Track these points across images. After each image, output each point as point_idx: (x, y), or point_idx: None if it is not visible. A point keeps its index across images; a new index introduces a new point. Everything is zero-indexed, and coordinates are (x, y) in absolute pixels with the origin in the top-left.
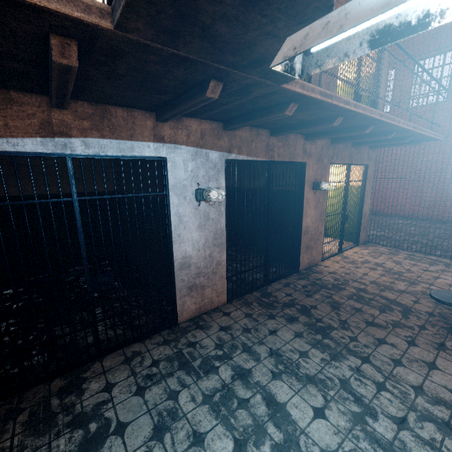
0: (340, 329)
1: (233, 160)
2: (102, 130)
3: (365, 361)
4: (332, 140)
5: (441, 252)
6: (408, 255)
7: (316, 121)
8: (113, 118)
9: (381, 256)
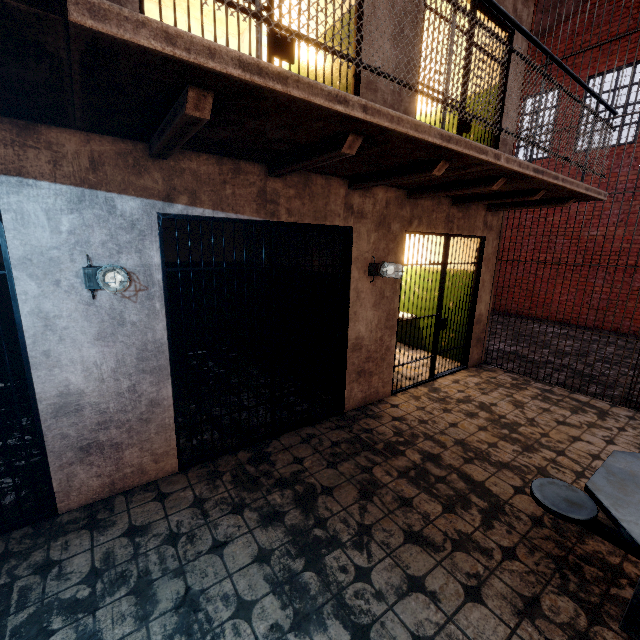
0: (349, 547)
1: (179, 216)
2: None
3: (357, 639)
4: (409, 191)
5: (596, 389)
6: (542, 391)
7: (320, 146)
8: None
9: (495, 391)
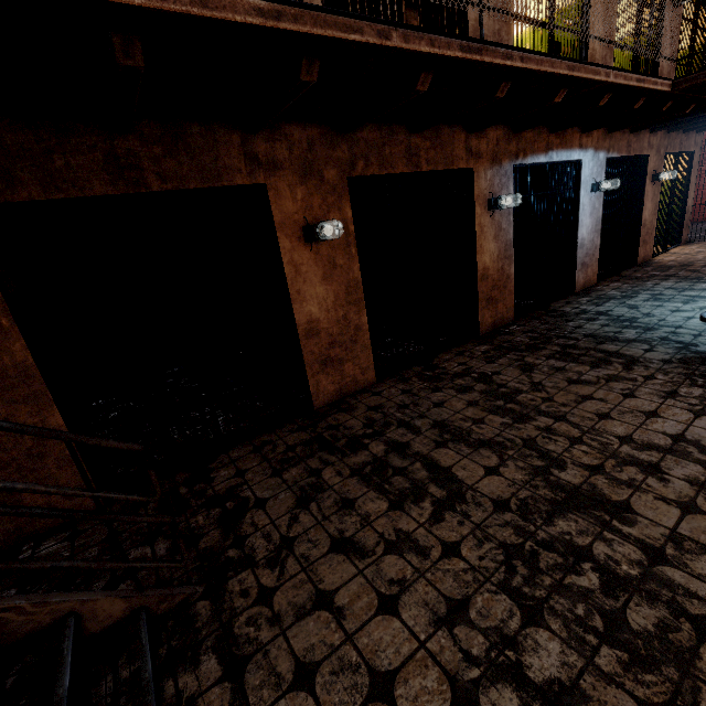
0: None
1: (609, 158)
2: (562, 144)
3: None
4: (669, 129)
5: None
6: None
7: (686, 114)
8: (566, 135)
9: None
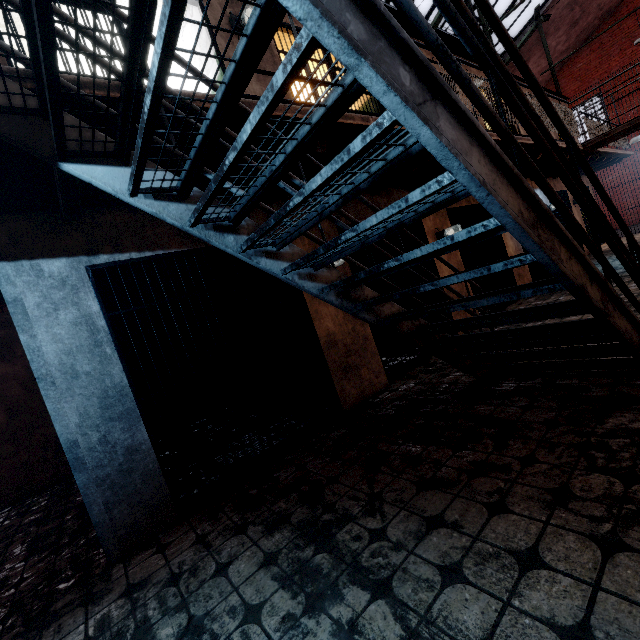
0: None
1: None
2: None
3: None
4: None
5: None
6: None
7: None
8: None
9: None
